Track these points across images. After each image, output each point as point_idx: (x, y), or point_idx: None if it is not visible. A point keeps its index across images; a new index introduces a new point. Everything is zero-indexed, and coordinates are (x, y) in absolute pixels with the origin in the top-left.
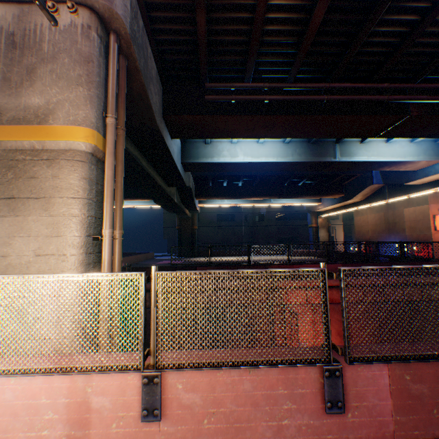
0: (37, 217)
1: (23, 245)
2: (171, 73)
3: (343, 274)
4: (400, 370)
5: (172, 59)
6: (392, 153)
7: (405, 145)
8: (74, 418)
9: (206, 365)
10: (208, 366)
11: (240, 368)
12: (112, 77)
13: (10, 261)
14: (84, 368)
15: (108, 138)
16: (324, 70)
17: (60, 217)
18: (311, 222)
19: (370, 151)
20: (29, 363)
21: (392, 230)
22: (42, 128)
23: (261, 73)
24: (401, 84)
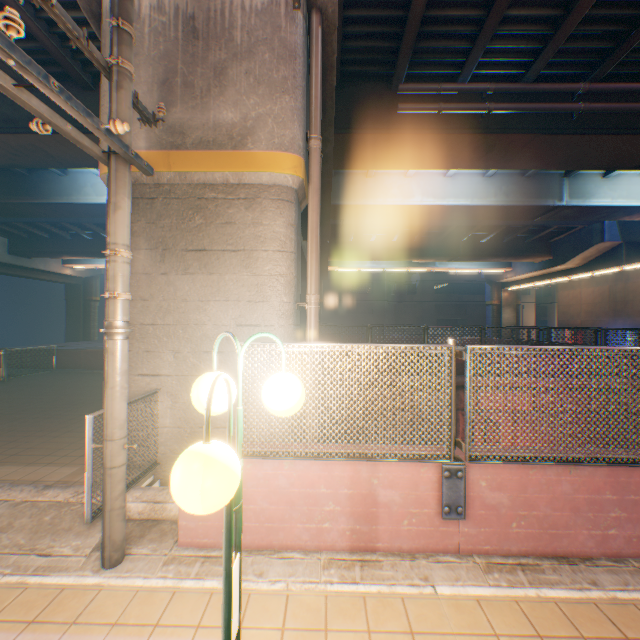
0: (235, 276)
1: (220, 312)
2: (350, 68)
3: None
4: None
5: (358, 47)
6: None
7: None
8: (358, 512)
9: (525, 460)
10: (529, 461)
11: (557, 467)
12: (315, 79)
13: (205, 332)
14: (379, 455)
15: (312, 170)
16: (582, 63)
17: (265, 277)
18: (491, 298)
19: (616, 191)
20: (316, 446)
21: (620, 312)
22: (237, 155)
23: (485, 67)
24: None
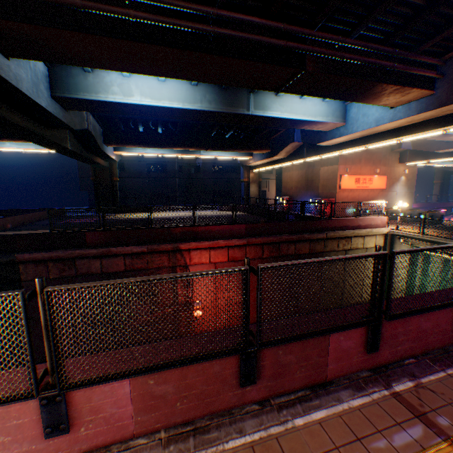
0: None
1: None
2: None
3: (54, 294)
4: (144, 377)
5: None
6: (304, 111)
7: (317, 103)
8: None
9: None
10: None
11: None
12: None
13: None
14: None
15: None
16: None
17: None
18: (244, 177)
19: (284, 107)
20: None
21: (310, 187)
22: None
23: None
24: (302, 27)
